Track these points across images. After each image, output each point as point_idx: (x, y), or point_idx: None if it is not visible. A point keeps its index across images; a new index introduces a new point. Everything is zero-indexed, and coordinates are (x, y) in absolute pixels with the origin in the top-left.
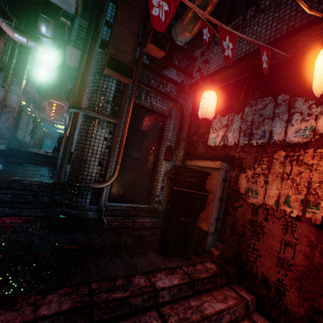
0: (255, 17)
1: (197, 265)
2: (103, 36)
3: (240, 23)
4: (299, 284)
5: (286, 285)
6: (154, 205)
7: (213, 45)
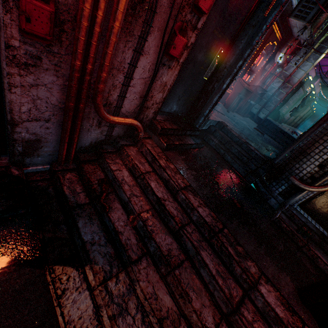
0: None
1: None
2: None
3: None
4: None
5: None
6: None
7: None
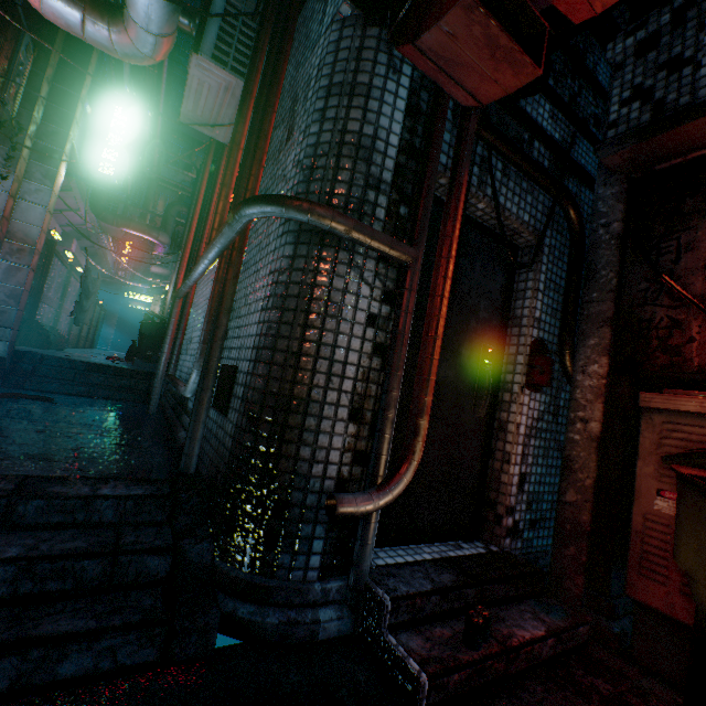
0: None
1: None
2: None
3: None
4: None
5: None
6: (502, 544)
7: None
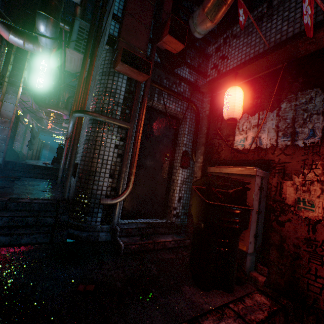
0: (284, 2)
1: (245, 299)
2: (111, 31)
3: (265, 11)
4: None
5: None
6: (171, 219)
7: (231, 38)
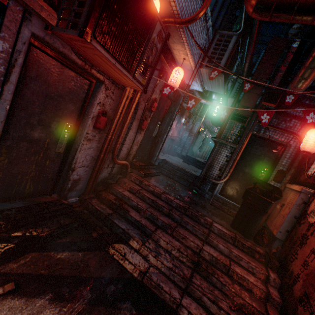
0: None
1: (248, 242)
2: (240, 98)
3: None
4: (305, 277)
5: (299, 277)
6: None
7: None
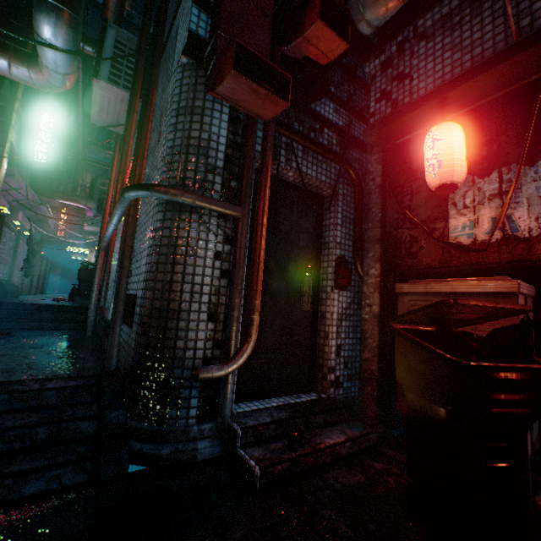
0: None
1: None
2: (192, 26)
3: None
4: None
5: None
6: (328, 392)
7: (414, 41)
